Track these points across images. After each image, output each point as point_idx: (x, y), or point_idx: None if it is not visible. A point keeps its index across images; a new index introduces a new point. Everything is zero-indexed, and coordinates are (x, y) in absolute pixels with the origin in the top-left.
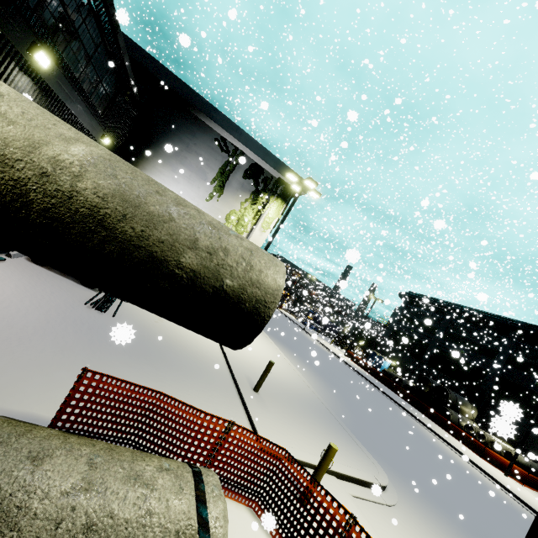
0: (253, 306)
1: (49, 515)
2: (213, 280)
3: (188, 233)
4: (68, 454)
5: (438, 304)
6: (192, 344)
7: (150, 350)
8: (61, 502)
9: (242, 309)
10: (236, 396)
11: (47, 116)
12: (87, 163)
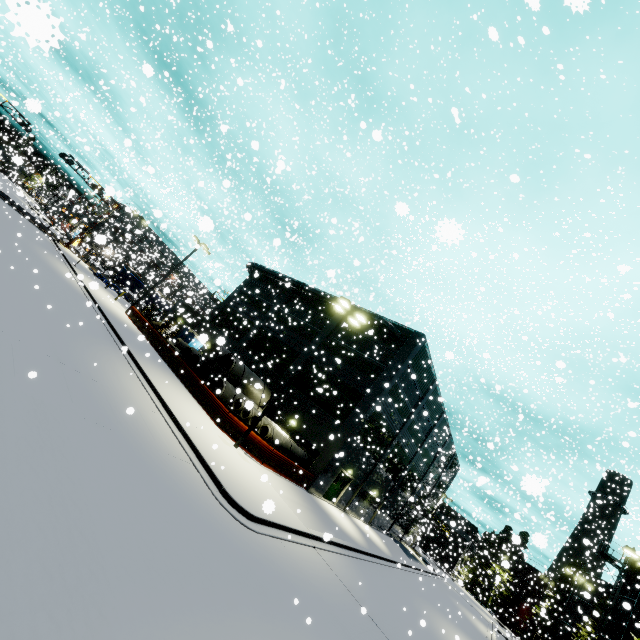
0: None
1: None
2: None
3: None
4: None
5: (280, 277)
6: None
7: None
8: None
9: None
10: None
11: None
12: None
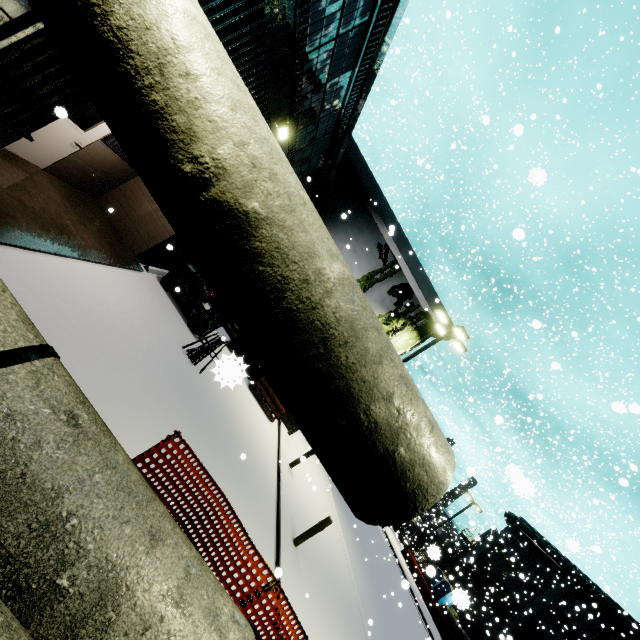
0: (413, 489)
1: (143, 613)
2: (389, 441)
3: (388, 382)
4: (175, 547)
5: (556, 559)
6: (254, 443)
7: (216, 429)
8: (156, 604)
9: (400, 487)
10: (273, 537)
11: (324, 228)
12: (339, 282)
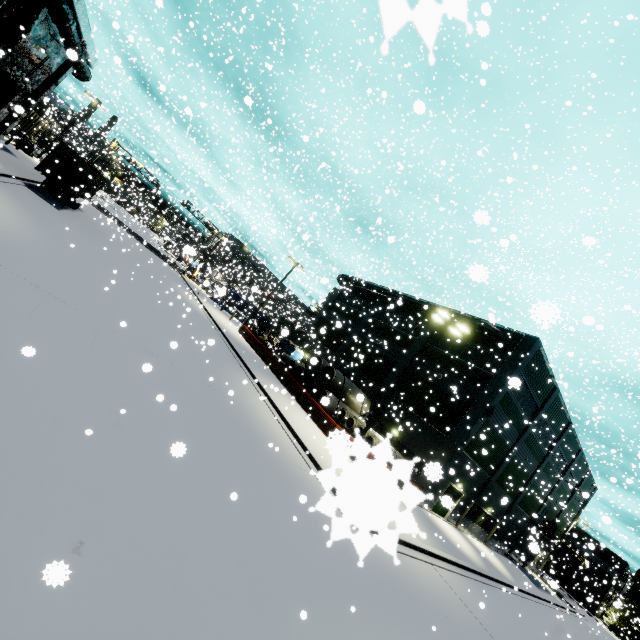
0: None
1: None
2: None
3: None
4: None
5: (371, 287)
6: None
7: None
8: None
9: None
10: None
11: None
12: None
